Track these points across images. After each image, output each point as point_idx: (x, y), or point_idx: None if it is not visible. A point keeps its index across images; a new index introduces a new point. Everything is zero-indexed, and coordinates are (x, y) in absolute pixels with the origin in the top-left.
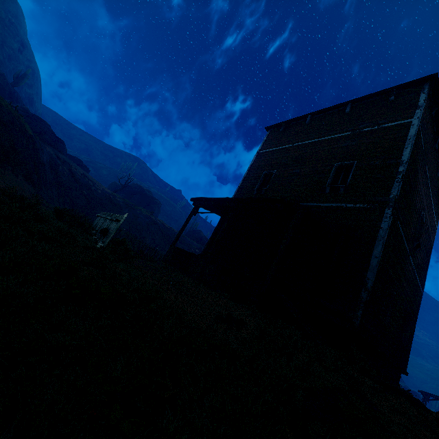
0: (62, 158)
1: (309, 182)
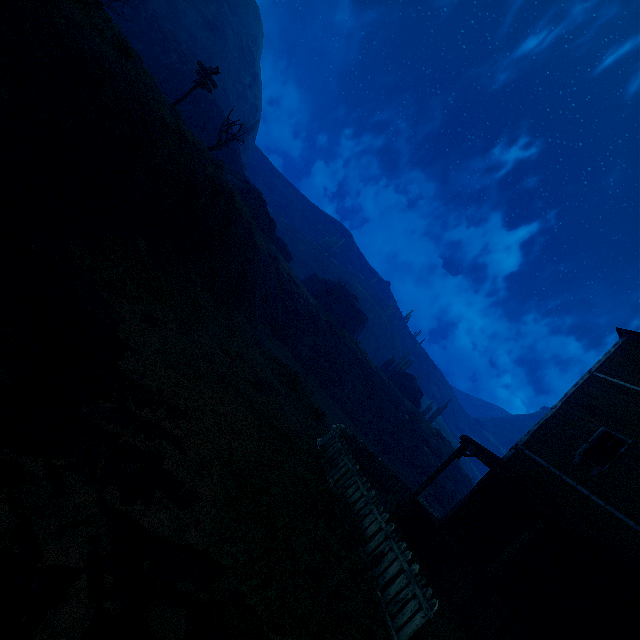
0: (271, 252)
1: None
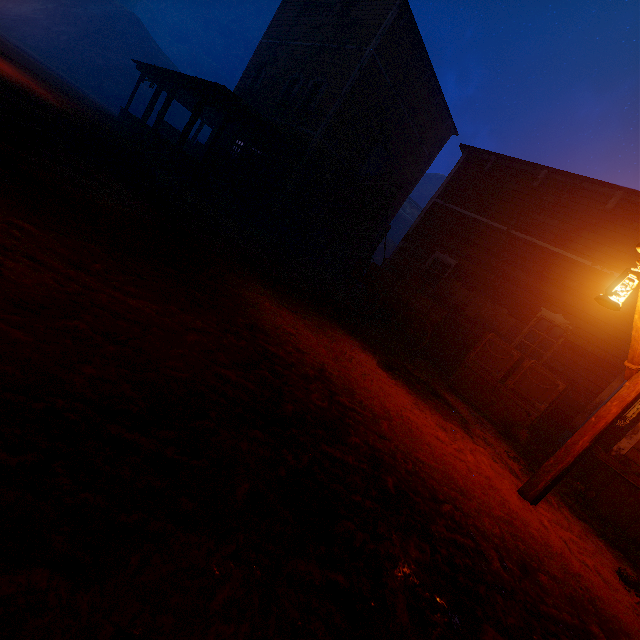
0: None
1: None
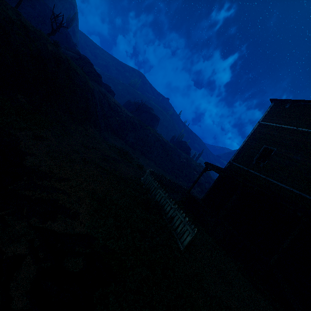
0: (102, 92)
1: (308, 175)
